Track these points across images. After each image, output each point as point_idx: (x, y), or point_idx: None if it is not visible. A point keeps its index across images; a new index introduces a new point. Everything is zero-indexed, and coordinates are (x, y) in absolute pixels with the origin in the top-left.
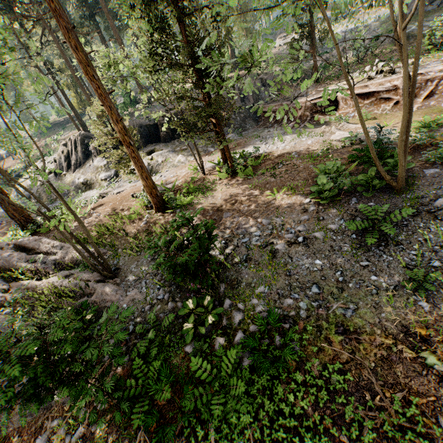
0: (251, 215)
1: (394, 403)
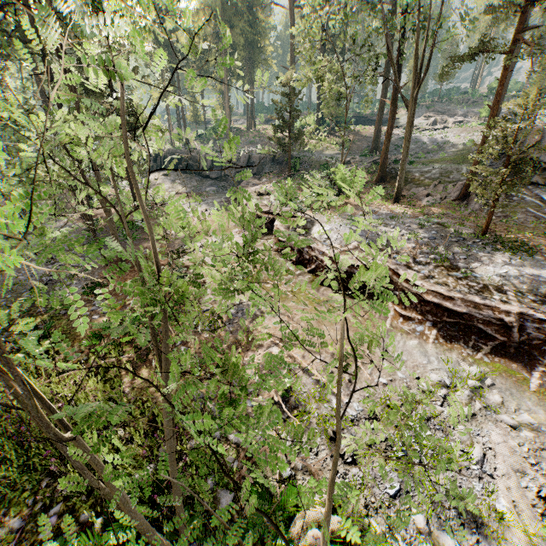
0: (81, 221)
1: None
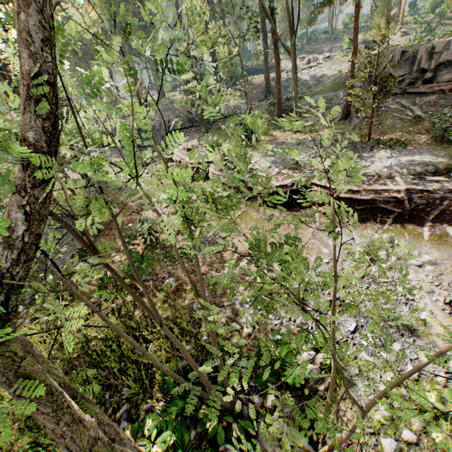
0: None
1: None
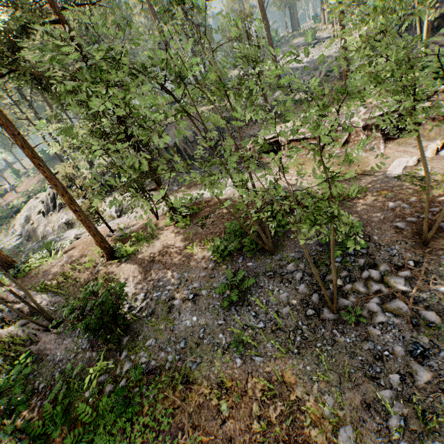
0: (170, 269)
1: (190, 440)
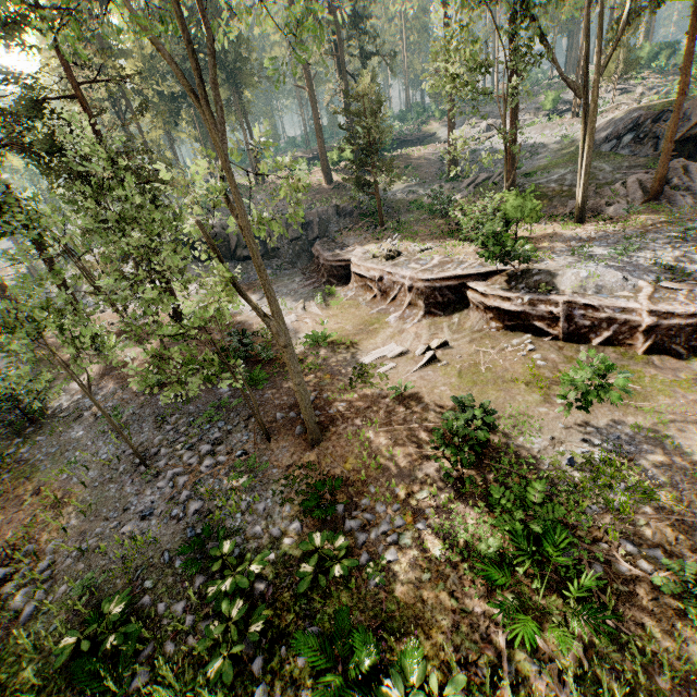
0: (116, 380)
1: None
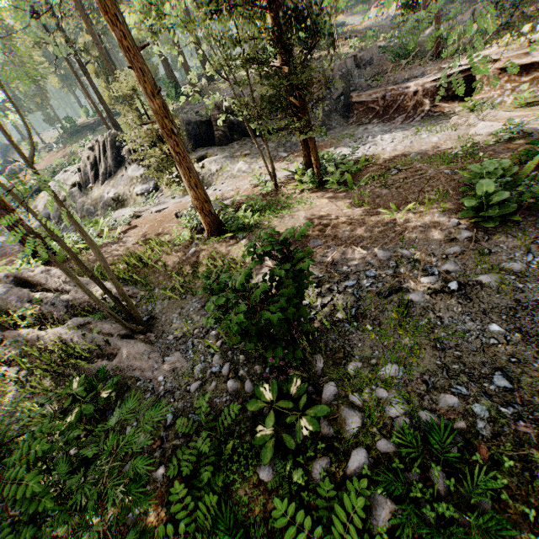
0: (357, 244)
1: None
